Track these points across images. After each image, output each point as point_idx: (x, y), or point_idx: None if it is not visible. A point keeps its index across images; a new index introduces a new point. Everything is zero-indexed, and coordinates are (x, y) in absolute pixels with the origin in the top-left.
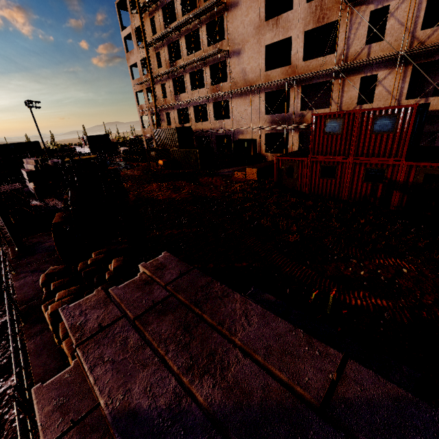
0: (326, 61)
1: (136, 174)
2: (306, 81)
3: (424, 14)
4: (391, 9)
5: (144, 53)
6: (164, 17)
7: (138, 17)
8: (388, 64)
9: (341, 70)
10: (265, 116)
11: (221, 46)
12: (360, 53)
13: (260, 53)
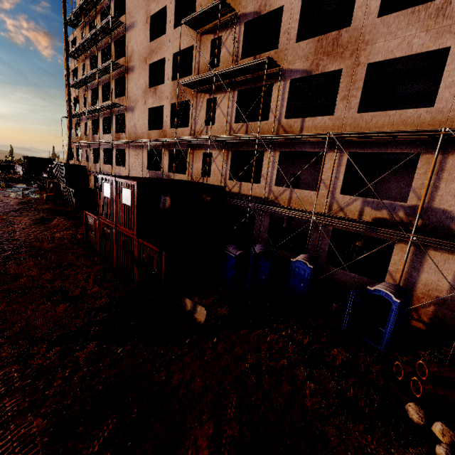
0: (183, 132)
1: (11, 203)
2: (172, 146)
3: (236, 110)
4: (218, 101)
5: (76, 92)
6: (92, 66)
7: (75, 61)
8: (218, 146)
9: (190, 143)
10: (147, 171)
11: (123, 101)
12: (202, 132)
13: (145, 113)
